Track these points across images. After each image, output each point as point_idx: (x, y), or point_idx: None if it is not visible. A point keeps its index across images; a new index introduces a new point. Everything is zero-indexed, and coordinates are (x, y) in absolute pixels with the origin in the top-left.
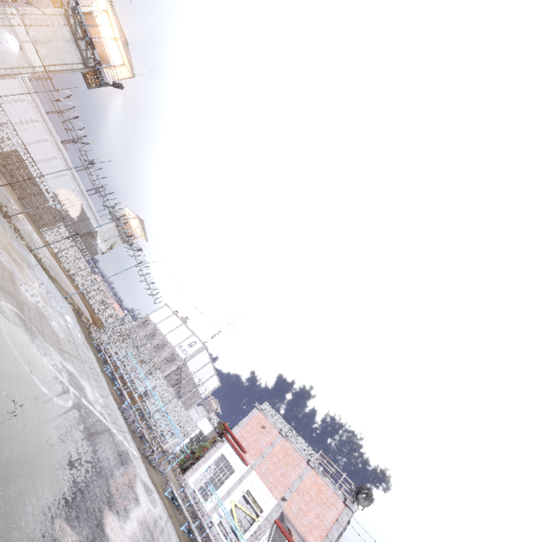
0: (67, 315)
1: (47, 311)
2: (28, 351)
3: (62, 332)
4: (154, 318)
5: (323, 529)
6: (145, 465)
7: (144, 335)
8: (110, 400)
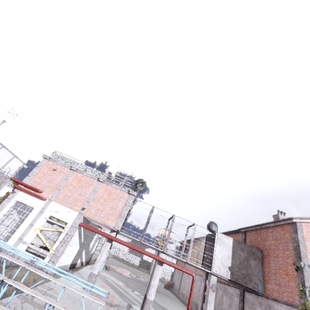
0: None
1: None
2: None
3: None
4: None
5: (116, 214)
6: None
7: None
8: None
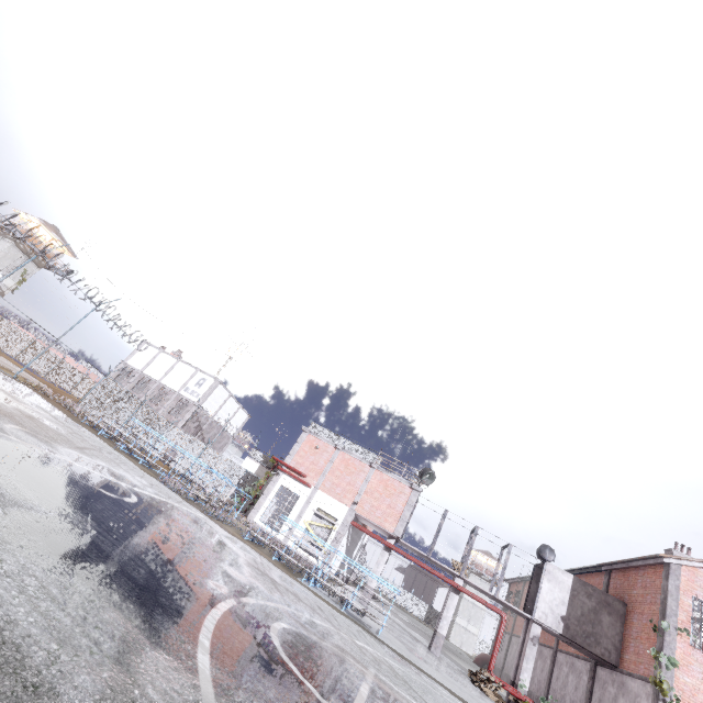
0: (38, 402)
1: (26, 409)
2: (70, 466)
3: (58, 427)
4: (136, 364)
5: (396, 514)
6: (215, 522)
7: (131, 389)
8: (148, 477)
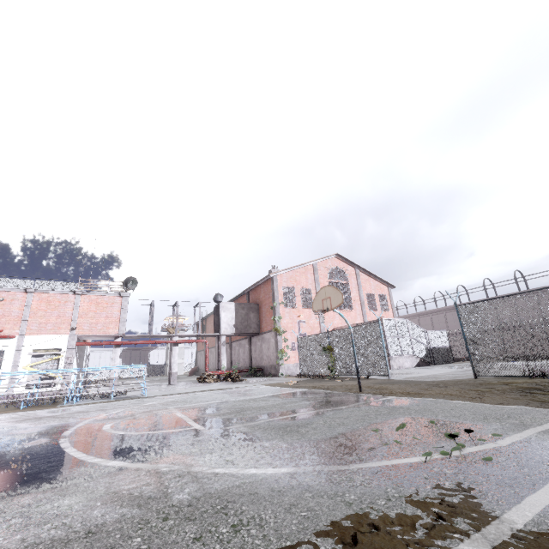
0: None
1: None
2: None
3: None
4: None
5: (115, 320)
6: None
7: None
8: None
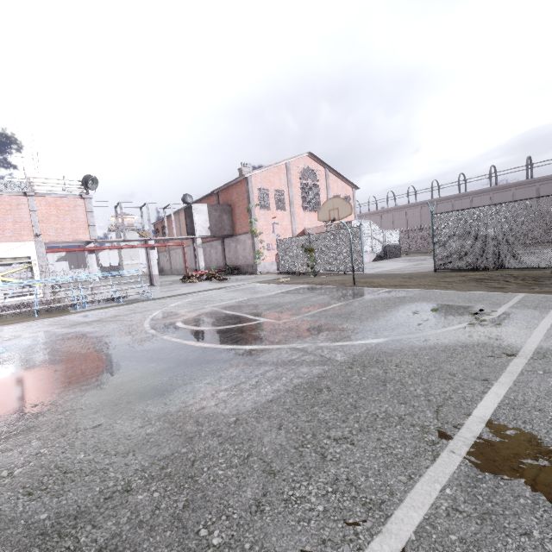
0: None
1: None
2: None
3: None
4: None
5: (83, 225)
6: None
7: None
8: None
